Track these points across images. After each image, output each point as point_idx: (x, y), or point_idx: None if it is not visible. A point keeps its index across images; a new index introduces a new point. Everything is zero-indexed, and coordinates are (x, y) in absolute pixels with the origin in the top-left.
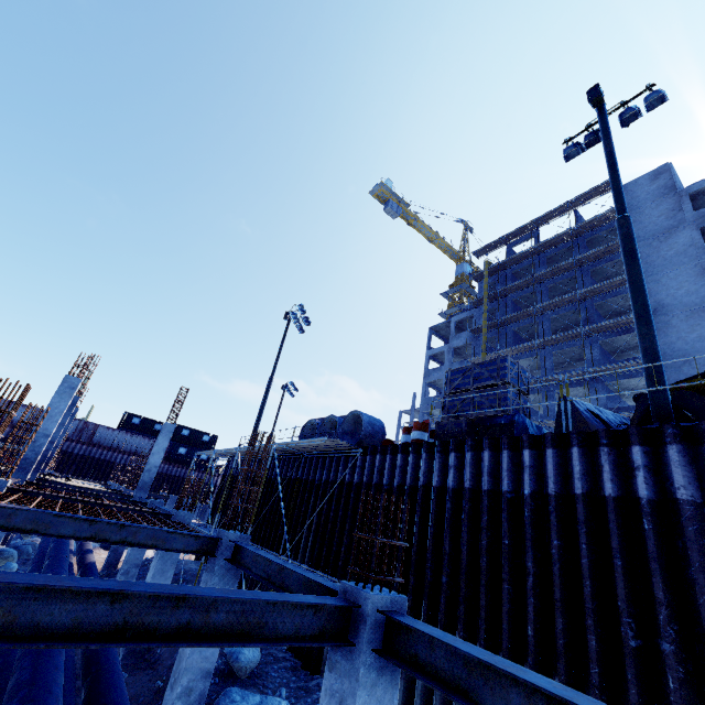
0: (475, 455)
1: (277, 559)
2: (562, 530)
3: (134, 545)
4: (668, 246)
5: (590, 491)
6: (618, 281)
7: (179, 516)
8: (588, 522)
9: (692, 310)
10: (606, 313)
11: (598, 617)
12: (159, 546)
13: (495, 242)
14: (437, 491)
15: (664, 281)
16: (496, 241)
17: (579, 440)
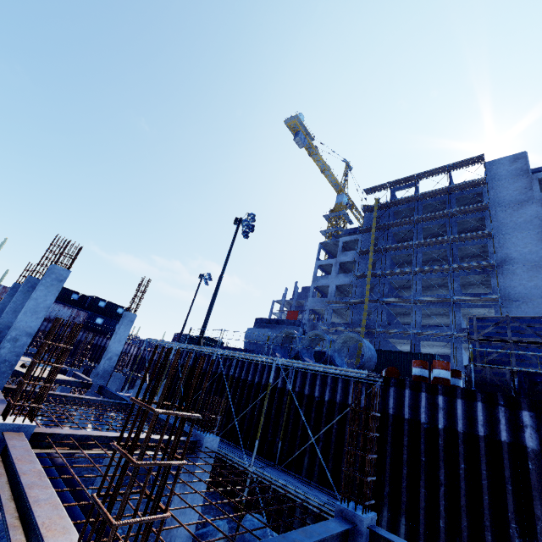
0: None
1: None
2: None
3: None
4: (519, 214)
5: None
6: (481, 234)
7: (207, 442)
8: None
9: (532, 265)
10: (461, 255)
11: None
12: None
13: (383, 185)
14: (509, 447)
15: (514, 240)
16: (384, 184)
17: None
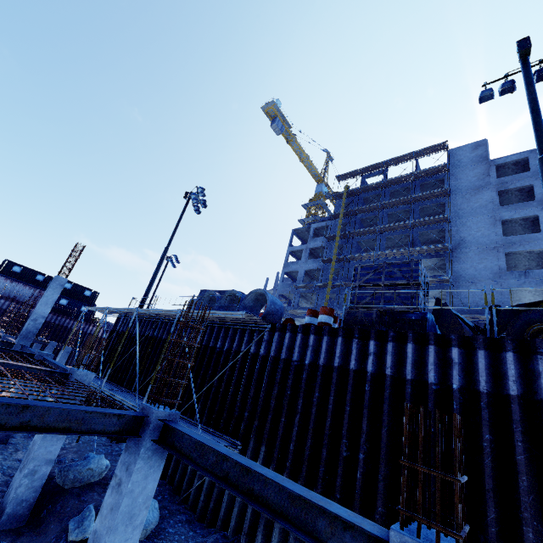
0: (396, 346)
1: (234, 454)
2: (493, 425)
3: (41, 431)
4: (475, 199)
5: (524, 394)
6: (439, 218)
7: (78, 375)
8: (523, 422)
9: (483, 248)
10: (423, 240)
11: (534, 510)
12: (73, 429)
13: (354, 172)
14: (354, 374)
15: (469, 224)
16: (355, 171)
17: (514, 346)
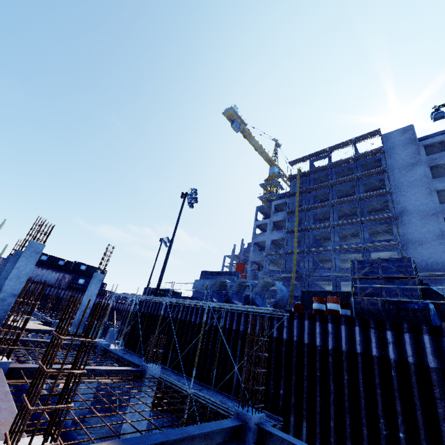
0: (412, 336)
1: None
2: None
3: None
4: (411, 174)
5: None
6: (382, 192)
7: (150, 370)
8: None
9: (424, 214)
10: (369, 209)
11: None
12: None
13: (303, 157)
14: (378, 360)
15: (408, 195)
16: (304, 157)
17: None
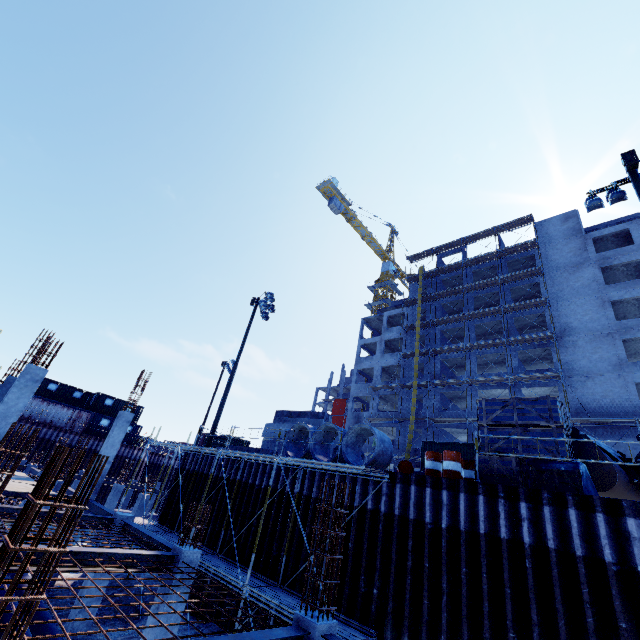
0: (554, 510)
1: None
2: None
3: None
4: (575, 278)
5: None
6: (536, 302)
7: (185, 556)
8: None
9: (595, 334)
10: (519, 326)
11: None
12: None
13: (428, 251)
14: (508, 545)
15: (572, 307)
16: (429, 250)
17: None
